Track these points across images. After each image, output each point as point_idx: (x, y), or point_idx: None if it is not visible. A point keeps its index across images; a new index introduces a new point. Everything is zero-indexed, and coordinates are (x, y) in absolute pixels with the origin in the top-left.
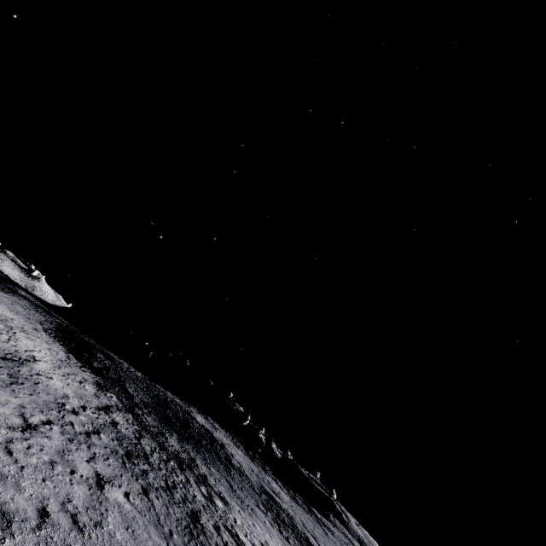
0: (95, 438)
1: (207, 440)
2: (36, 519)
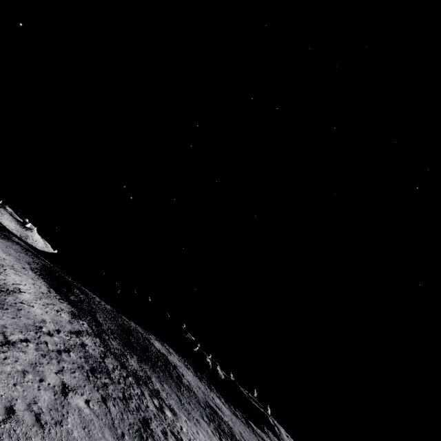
0: (65, 356)
1: (162, 362)
2: (3, 415)
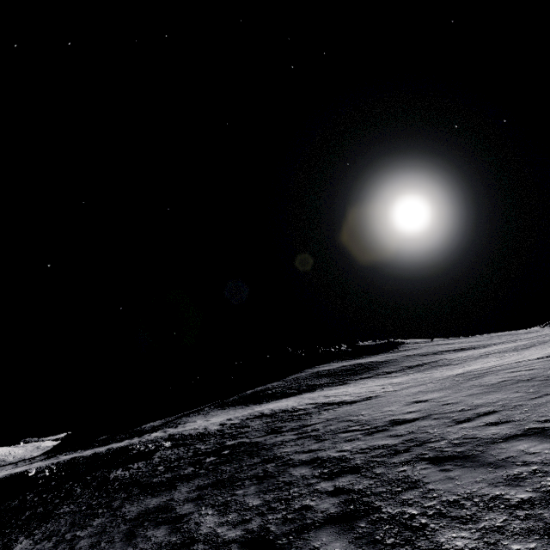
0: (451, 367)
1: (362, 366)
2: None
